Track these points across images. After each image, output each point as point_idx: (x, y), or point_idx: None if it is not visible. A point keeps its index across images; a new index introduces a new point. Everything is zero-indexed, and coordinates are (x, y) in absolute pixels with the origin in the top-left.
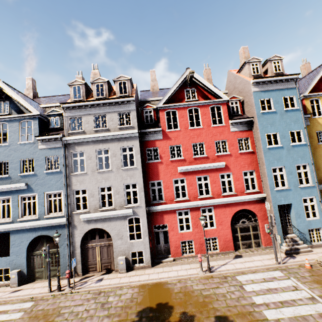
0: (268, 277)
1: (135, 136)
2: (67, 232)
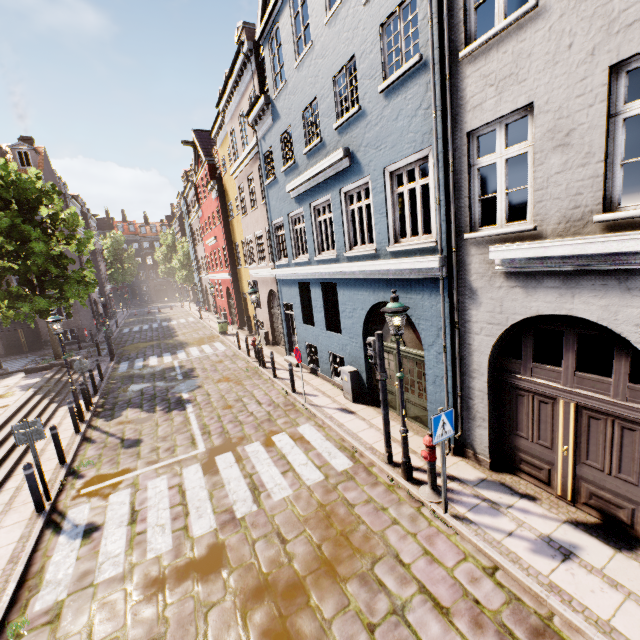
0: None
1: None
2: (442, 308)
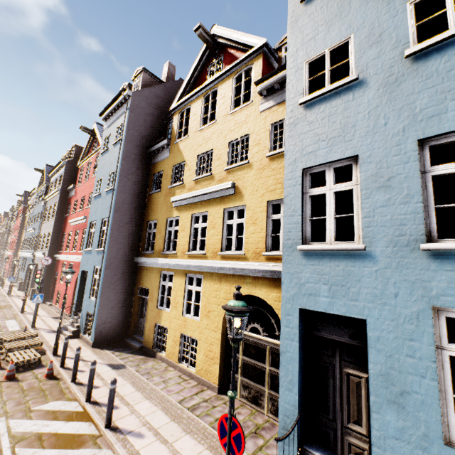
0: (8, 326)
1: (59, 193)
2: None
